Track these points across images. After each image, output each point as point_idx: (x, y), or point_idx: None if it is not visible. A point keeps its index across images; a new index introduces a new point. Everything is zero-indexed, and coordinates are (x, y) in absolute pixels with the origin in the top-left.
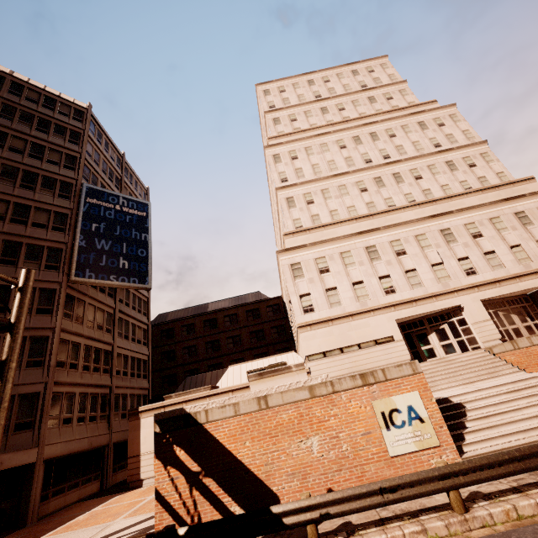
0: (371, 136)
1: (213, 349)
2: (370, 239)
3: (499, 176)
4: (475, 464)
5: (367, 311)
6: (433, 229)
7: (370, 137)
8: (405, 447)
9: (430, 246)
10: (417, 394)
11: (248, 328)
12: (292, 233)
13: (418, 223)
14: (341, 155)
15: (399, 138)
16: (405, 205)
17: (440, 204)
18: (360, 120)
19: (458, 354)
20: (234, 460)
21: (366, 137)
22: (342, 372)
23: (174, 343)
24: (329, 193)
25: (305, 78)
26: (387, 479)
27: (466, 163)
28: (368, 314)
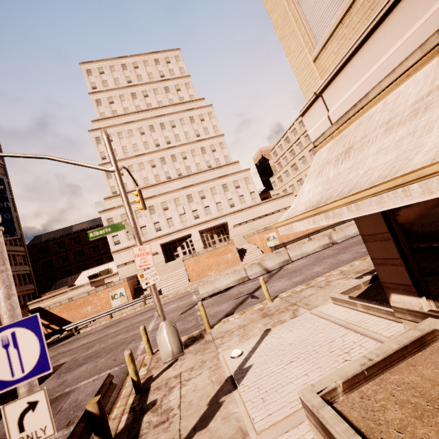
0: (161, 126)
1: (80, 256)
2: (151, 202)
3: (226, 158)
4: (115, 308)
5: (147, 241)
6: (183, 194)
7: (160, 126)
8: (118, 304)
9: (181, 205)
10: (123, 288)
11: (103, 240)
12: (109, 197)
13: (176, 191)
14: (141, 140)
15: (177, 128)
16: (174, 178)
17: (192, 177)
18: (156, 110)
19: (172, 261)
20: (61, 318)
21: (157, 126)
22: (133, 271)
23: (50, 255)
24: (133, 168)
25: (120, 62)
26: (94, 315)
27: (211, 149)
28: (147, 243)
